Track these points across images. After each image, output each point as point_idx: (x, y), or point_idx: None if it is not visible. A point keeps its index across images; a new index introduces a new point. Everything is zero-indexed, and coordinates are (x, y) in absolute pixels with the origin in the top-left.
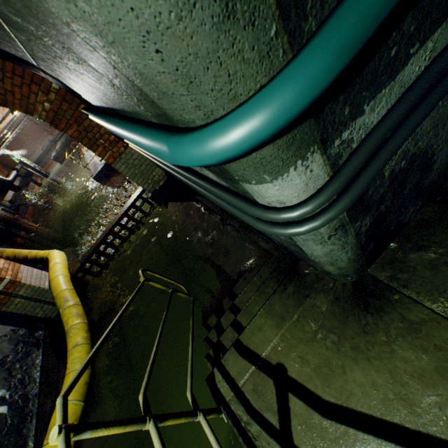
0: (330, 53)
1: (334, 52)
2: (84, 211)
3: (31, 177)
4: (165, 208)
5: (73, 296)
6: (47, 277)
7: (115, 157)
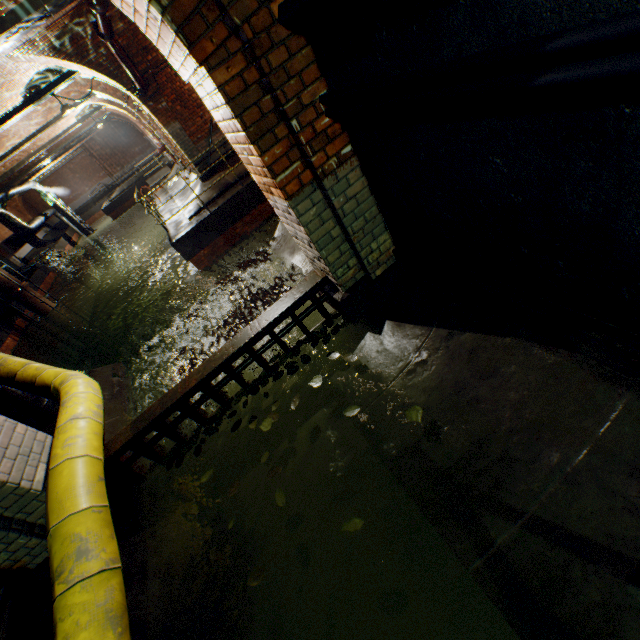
0: None
1: None
2: (131, 294)
3: (65, 231)
4: (371, 333)
5: (102, 537)
6: (46, 451)
7: (302, 180)
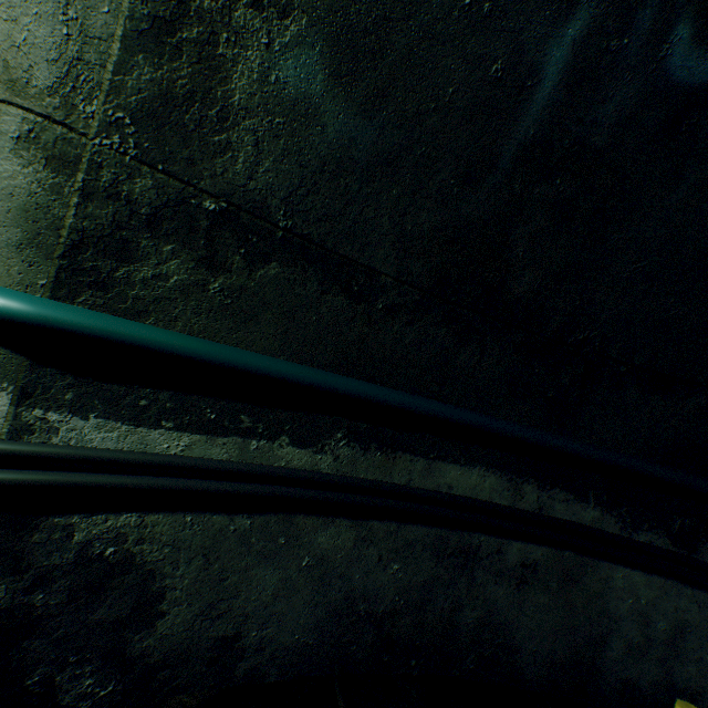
0: (36, 307)
1: (38, 309)
2: None
3: None
4: None
5: None
6: None
7: None
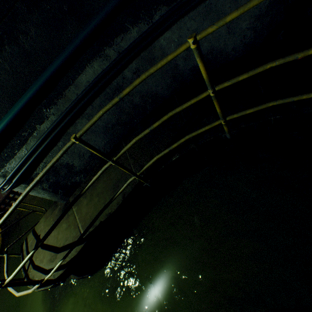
0: None
1: None
2: None
3: None
4: None
5: None
6: None
7: None
